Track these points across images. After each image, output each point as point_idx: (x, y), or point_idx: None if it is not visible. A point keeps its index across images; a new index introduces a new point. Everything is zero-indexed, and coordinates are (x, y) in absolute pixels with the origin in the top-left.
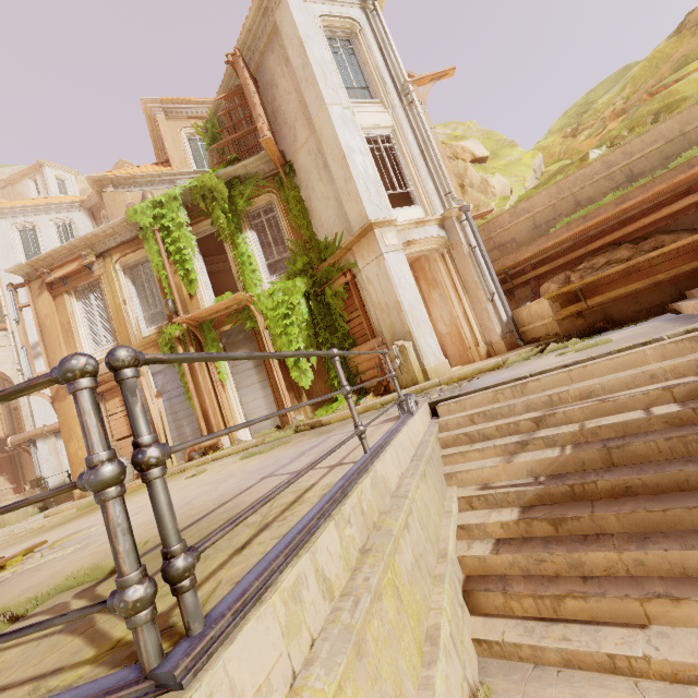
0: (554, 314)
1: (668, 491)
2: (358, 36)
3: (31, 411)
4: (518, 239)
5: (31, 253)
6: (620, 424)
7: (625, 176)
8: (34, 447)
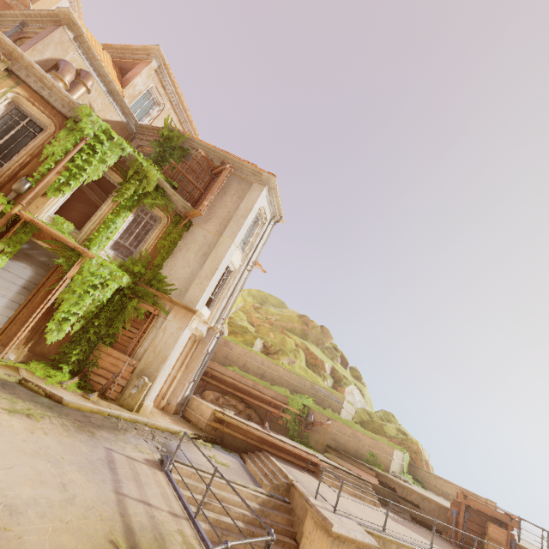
0: (209, 419)
1: None
2: (261, 224)
3: None
4: (217, 355)
5: None
6: (229, 524)
7: (262, 372)
8: None
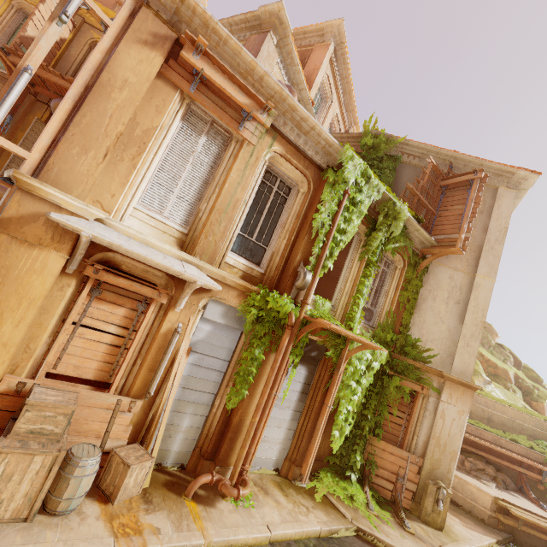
0: (490, 509)
1: None
2: None
3: None
4: None
5: None
6: None
7: (488, 416)
8: None
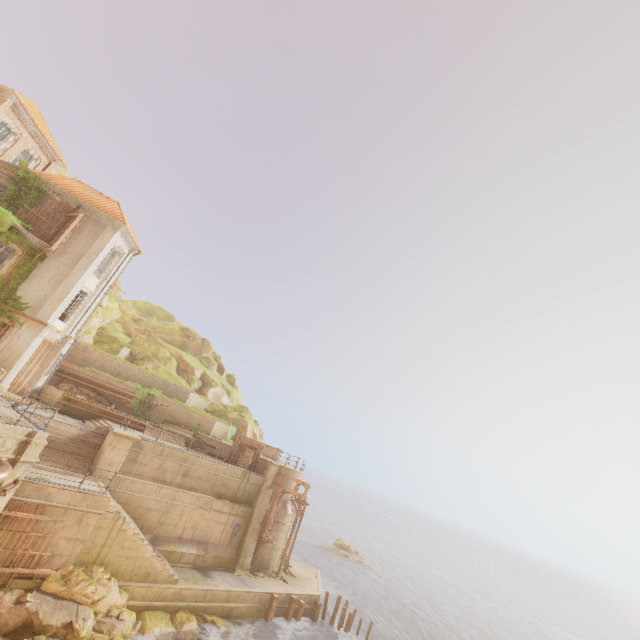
0: (59, 399)
1: (56, 450)
2: (119, 257)
3: None
4: (76, 358)
5: None
6: (58, 437)
7: (118, 372)
8: None
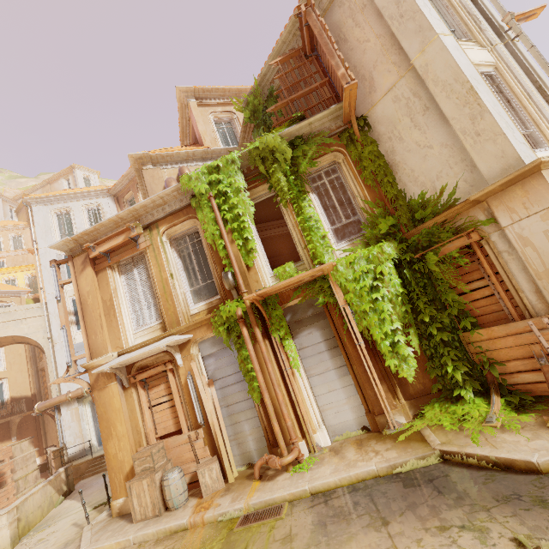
0: None
1: None
2: None
3: (57, 377)
4: None
5: (65, 233)
6: None
7: None
8: (58, 413)
